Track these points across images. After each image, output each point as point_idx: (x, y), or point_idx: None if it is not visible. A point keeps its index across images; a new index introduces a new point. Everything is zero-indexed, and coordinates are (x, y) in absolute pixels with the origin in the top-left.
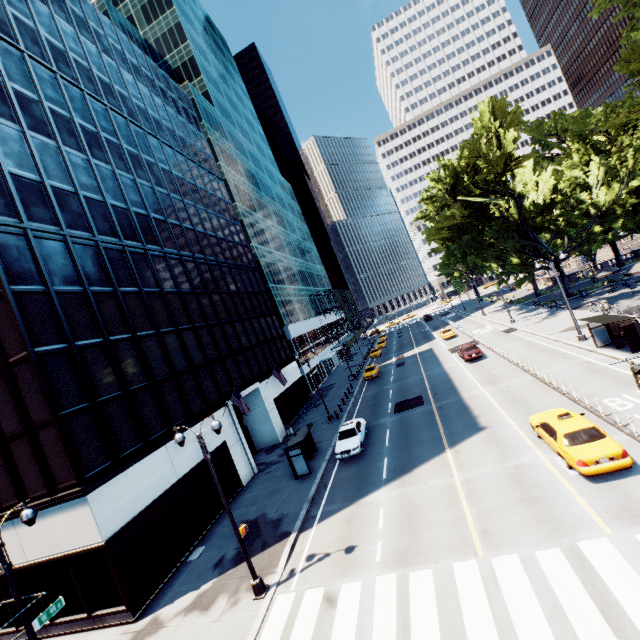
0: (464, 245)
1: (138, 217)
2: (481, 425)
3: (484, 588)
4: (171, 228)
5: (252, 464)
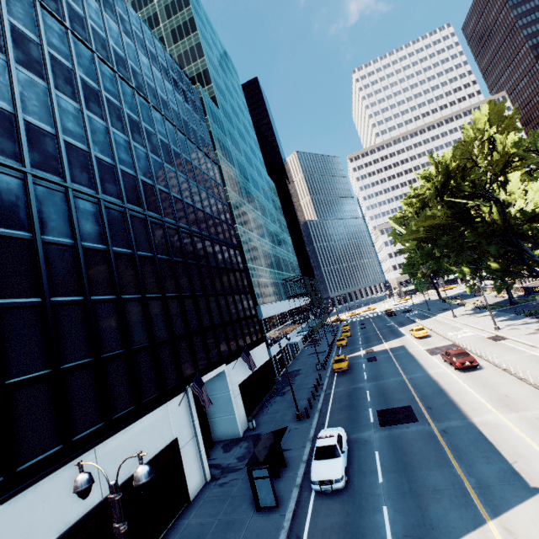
0: (444, 245)
1: (124, 175)
2: (529, 482)
3: None
4: (158, 193)
5: (205, 468)
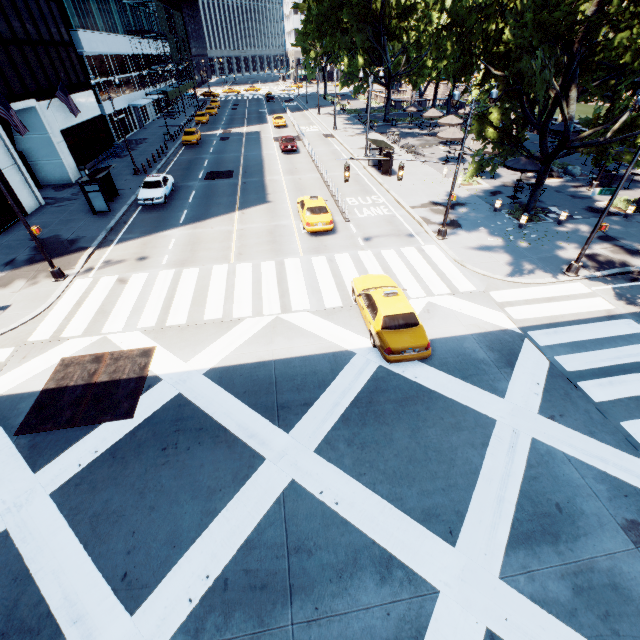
0: (322, 16)
1: None
2: (268, 200)
3: (227, 275)
4: None
5: (37, 195)
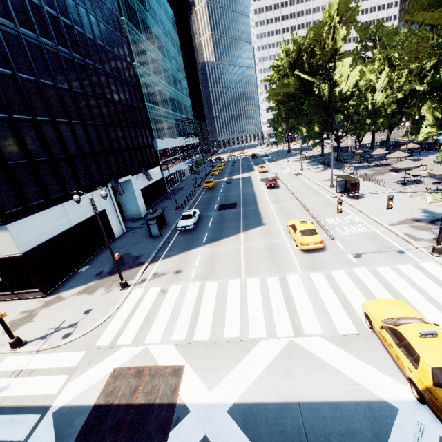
0: (289, 110)
1: (31, 5)
2: (263, 223)
3: (240, 289)
4: (63, 27)
5: (122, 226)
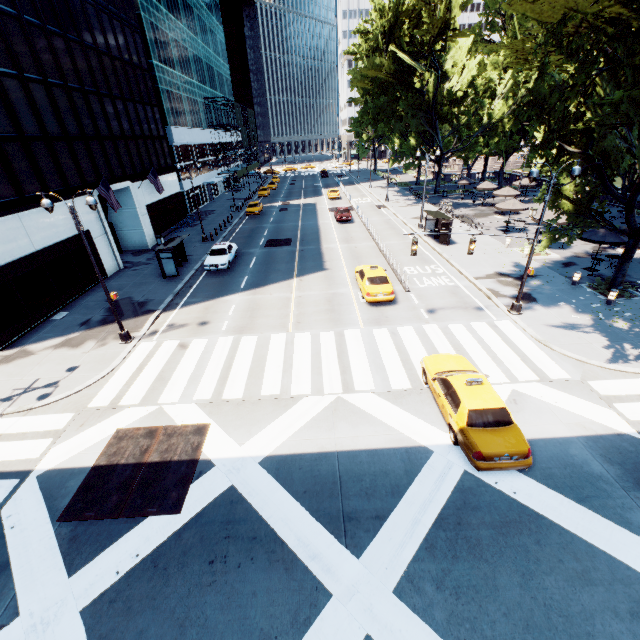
0: (378, 107)
1: None
2: (325, 267)
3: (285, 345)
4: None
5: (118, 260)
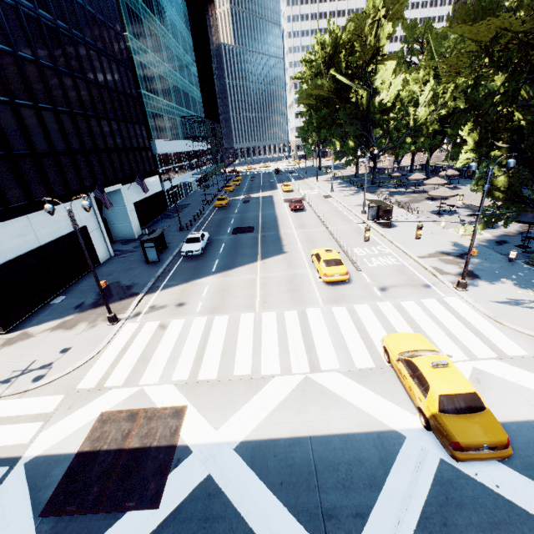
0: (322, 117)
1: None
2: (284, 251)
3: (254, 324)
4: None
5: (109, 249)
